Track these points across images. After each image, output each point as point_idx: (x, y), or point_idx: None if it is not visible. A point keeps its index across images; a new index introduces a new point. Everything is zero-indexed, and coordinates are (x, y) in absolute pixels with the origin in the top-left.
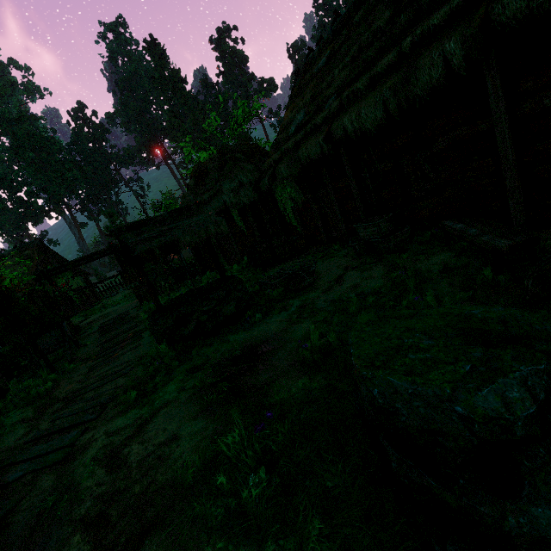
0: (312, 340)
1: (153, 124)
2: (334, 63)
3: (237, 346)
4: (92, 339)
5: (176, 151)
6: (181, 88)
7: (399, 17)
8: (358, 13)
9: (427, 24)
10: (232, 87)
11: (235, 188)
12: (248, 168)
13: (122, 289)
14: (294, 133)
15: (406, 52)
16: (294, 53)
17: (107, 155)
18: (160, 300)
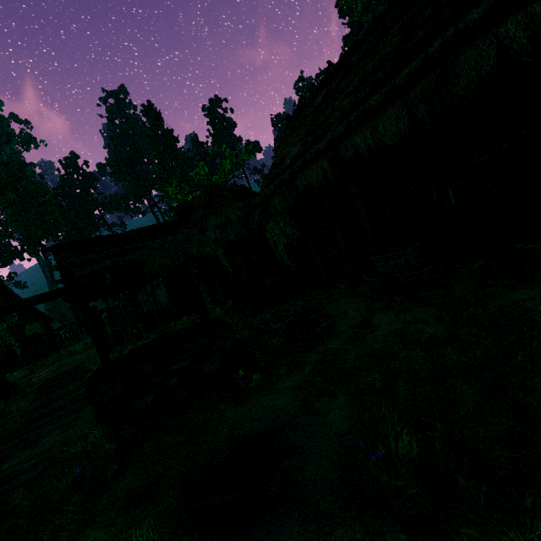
0: (391, 446)
1: (143, 175)
2: (332, 98)
3: (224, 437)
4: (22, 404)
5: (162, 200)
6: (172, 145)
7: (414, 36)
8: (356, 54)
9: (463, 22)
10: (221, 147)
11: (222, 223)
12: (236, 205)
13: (86, 337)
14: (289, 165)
15: (435, 56)
16: (277, 122)
17: (92, 200)
18: (123, 350)
